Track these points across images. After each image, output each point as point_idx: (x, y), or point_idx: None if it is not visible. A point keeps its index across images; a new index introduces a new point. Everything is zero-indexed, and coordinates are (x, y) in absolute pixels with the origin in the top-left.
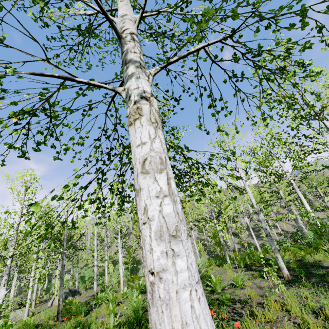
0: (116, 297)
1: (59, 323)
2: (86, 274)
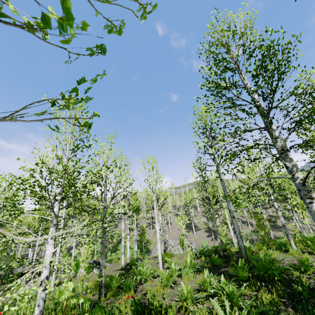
0: (159, 275)
1: (102, 298)
2: (97, 248)
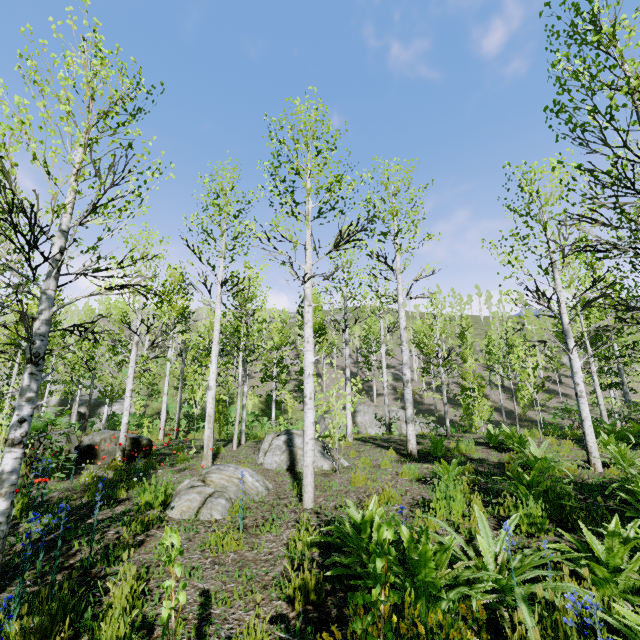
0: None
1: None
2: (173, 409)
